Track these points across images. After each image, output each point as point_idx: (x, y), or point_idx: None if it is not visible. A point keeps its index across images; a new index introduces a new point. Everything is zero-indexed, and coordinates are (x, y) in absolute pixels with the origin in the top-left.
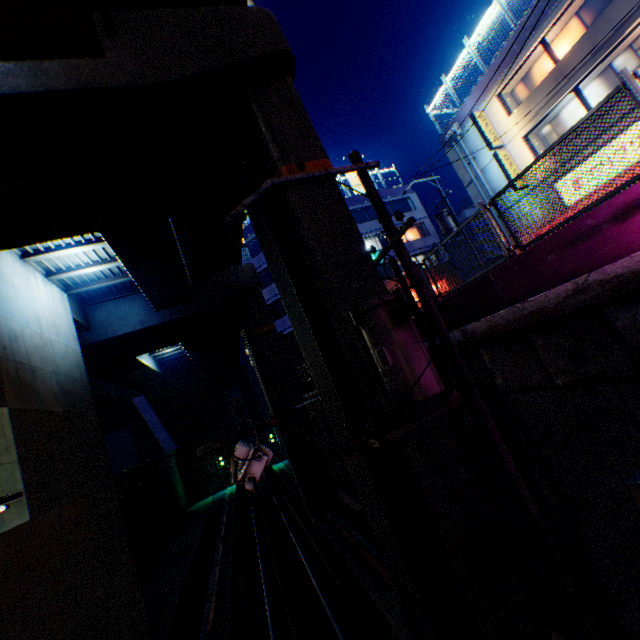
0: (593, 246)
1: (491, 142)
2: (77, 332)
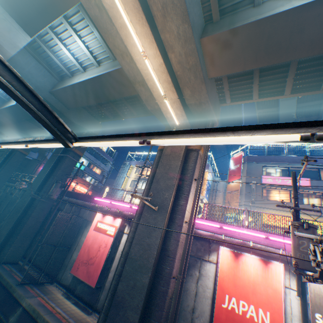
0: (90, 200)
1: (128, 174)
2: None
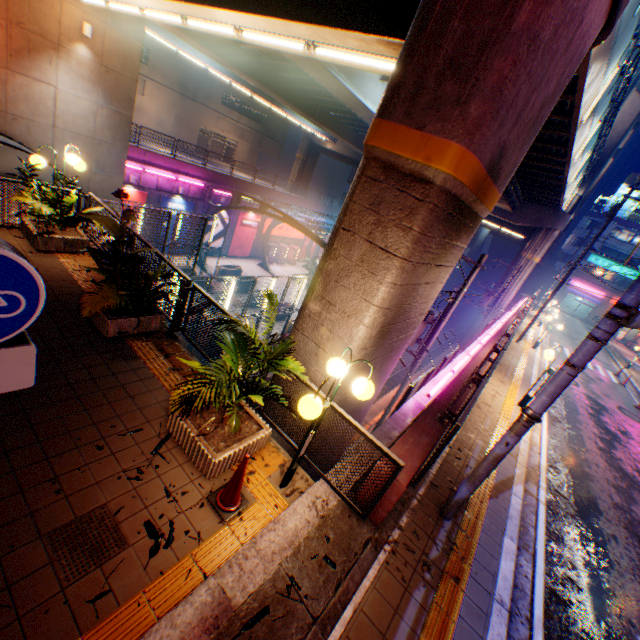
0: None
1: None
2: None
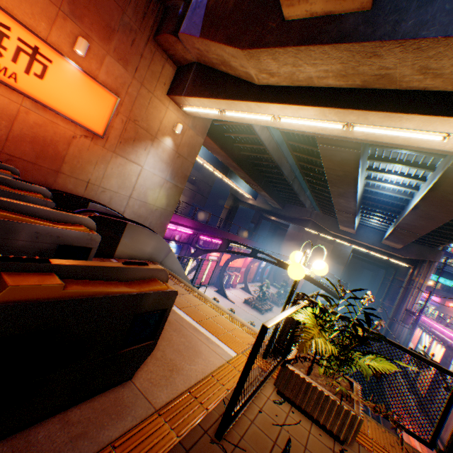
0: None
1: None
2: None
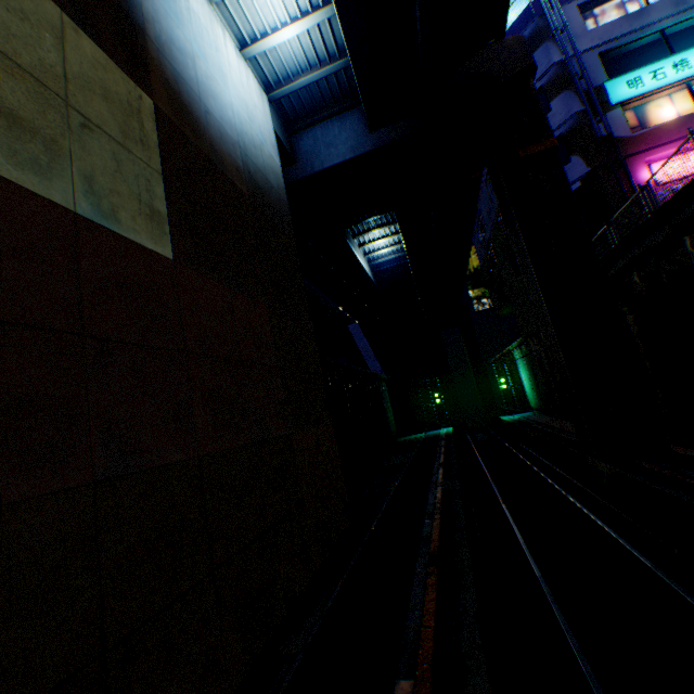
0: None
1: None
2: (282, 169)
